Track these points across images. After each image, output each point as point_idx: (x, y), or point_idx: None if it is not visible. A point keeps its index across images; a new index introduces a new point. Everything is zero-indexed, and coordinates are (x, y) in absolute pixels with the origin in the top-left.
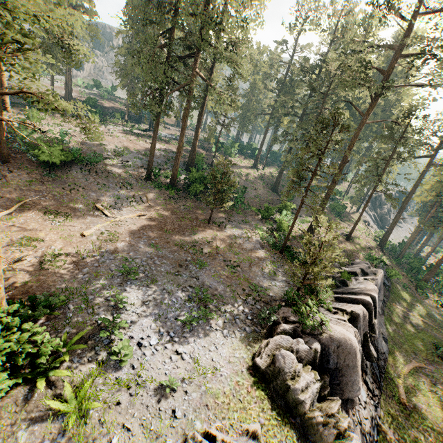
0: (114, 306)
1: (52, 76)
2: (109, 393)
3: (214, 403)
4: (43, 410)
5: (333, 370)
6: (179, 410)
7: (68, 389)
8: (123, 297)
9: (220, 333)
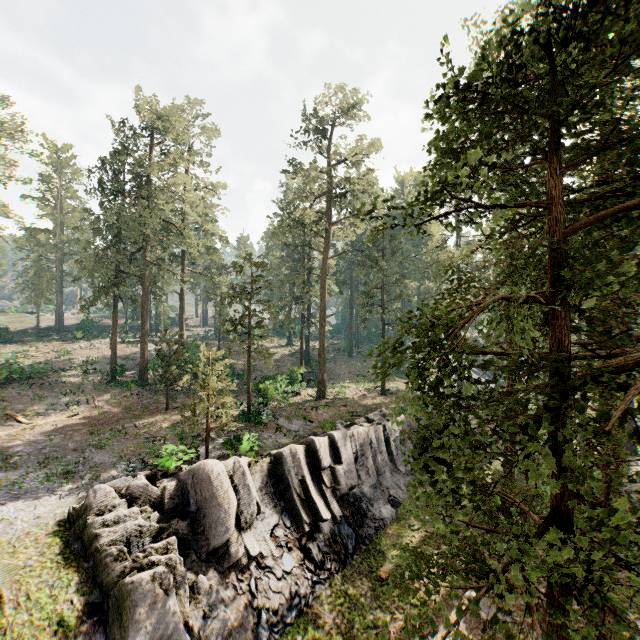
0: None
1: (39, 307)
2: None
3: None
4: None
5: (195, 513)
6: None
7: None
8: None
9: (57, 497)
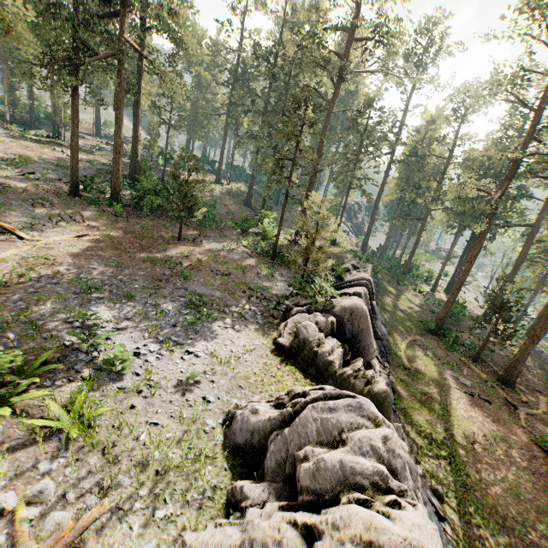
0: (82, 326)
1: None
2: (115, 402)
3: (247, 383)
4: (22, 438)
5: (350, 340)
6: (210, 396)
7: (54, 406)
8: (93, 313)
9: (232, 330)
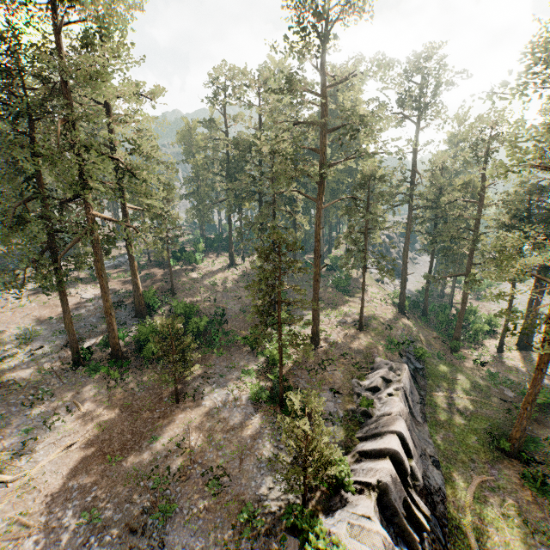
0: None
1: None
2: None
3: None
4: None
5: None
6: None
7: None
8: None
9: None
